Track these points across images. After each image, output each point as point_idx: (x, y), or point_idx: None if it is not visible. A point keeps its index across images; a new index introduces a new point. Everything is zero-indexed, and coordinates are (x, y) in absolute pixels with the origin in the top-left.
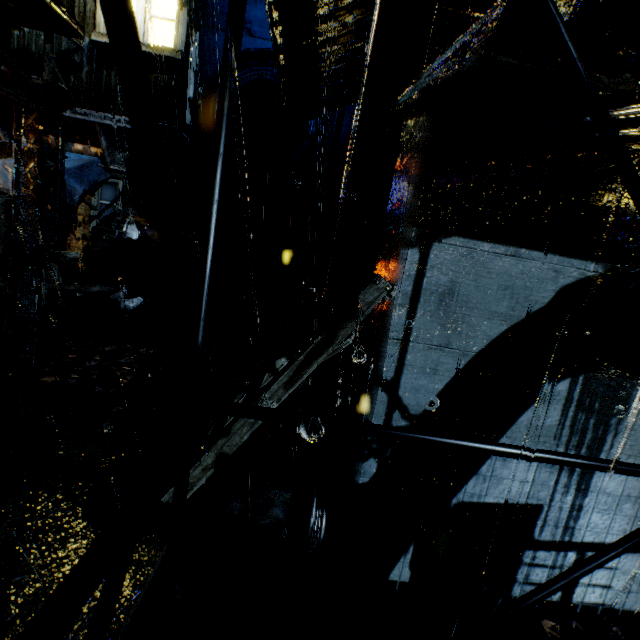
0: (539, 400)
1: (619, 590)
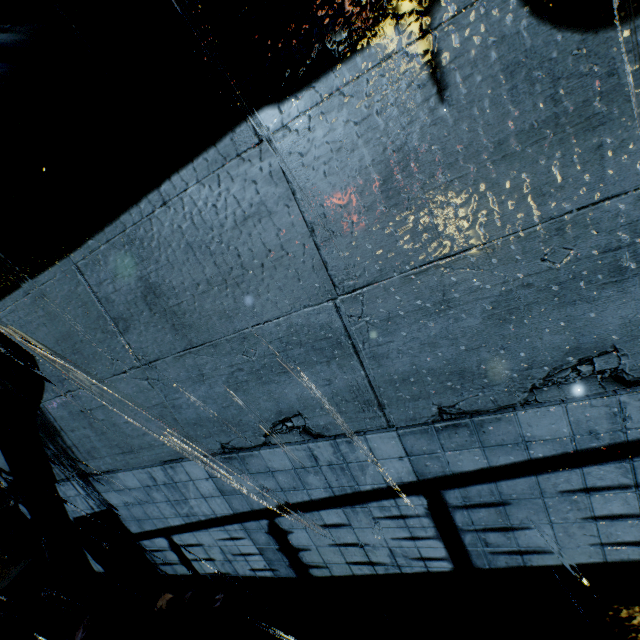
0: (41, 436)
1: (222, 561)
